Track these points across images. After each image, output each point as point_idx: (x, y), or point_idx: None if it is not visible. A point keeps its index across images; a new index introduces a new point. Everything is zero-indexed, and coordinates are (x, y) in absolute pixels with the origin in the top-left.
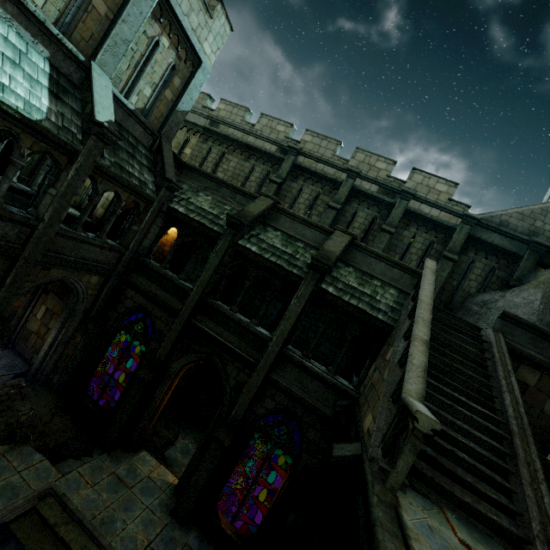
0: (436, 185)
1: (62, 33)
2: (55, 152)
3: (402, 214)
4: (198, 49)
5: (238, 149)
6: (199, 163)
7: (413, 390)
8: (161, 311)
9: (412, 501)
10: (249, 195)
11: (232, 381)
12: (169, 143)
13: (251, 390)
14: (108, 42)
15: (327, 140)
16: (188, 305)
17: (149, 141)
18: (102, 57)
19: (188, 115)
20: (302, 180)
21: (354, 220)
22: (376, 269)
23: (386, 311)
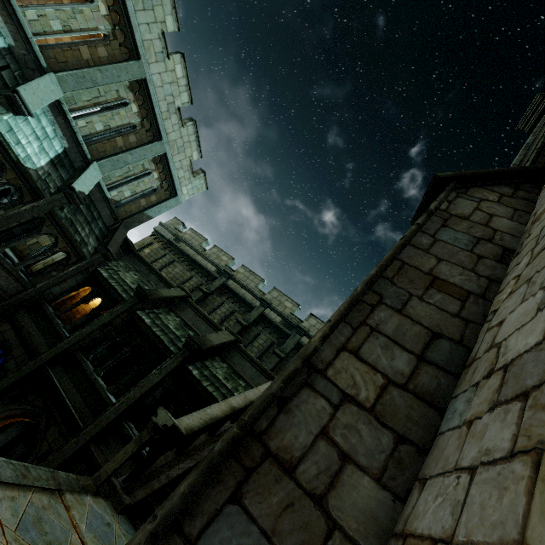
0: None
1: (85, 142)
2: (26, 191)
3: (294, 345)
4: (177, 187)
5: (187, 261)
6: (151, 261)
7: (187, 422)
8: (23, 351)
9: (117, 518)
10: (170, 285)
11: (44, 447)
12: (126, 230)
13: (57, 459)
14: (114, 158)
15: (255, 276)
16: (54, 351)
17: (111, 222)
18: (104, 162)
19: (161, 229)
20: (225, 297)
21: (256, 340)
22: (248, 372)
23: None
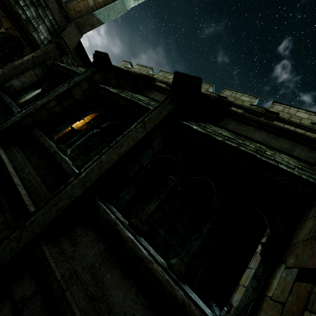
0: (297, 113)
1: None
2: None
3: None
4: None
5: None
6: None
7: None
8: None
9: None
10: None
11: None
12: (79, 33)
13: None
14: None
15: (203, 83)
16: (3, 125)
17: (63, 22)
18: None
19: None
20: None
21: None
22: (256, 137)
23: (289, 166)
